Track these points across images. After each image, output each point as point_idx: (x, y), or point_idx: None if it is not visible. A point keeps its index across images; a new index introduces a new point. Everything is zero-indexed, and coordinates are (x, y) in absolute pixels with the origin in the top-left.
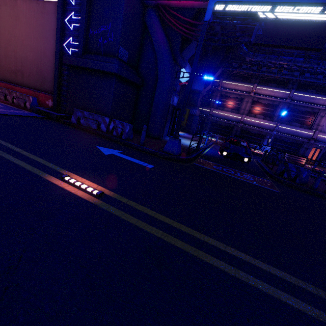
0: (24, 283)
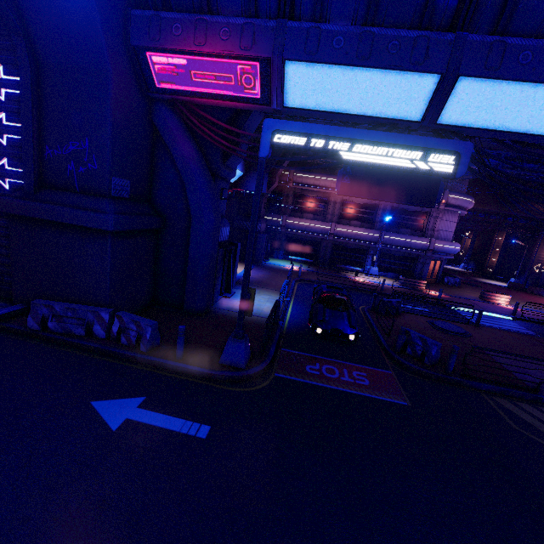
0: None
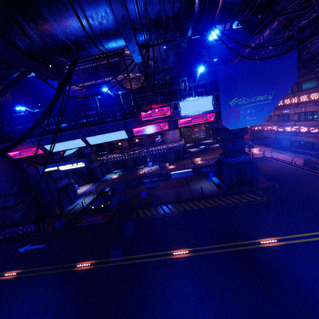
0: (1, 298)
